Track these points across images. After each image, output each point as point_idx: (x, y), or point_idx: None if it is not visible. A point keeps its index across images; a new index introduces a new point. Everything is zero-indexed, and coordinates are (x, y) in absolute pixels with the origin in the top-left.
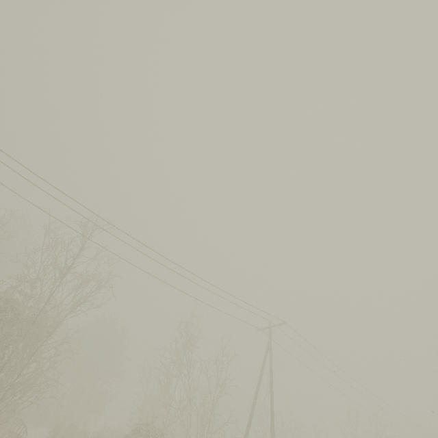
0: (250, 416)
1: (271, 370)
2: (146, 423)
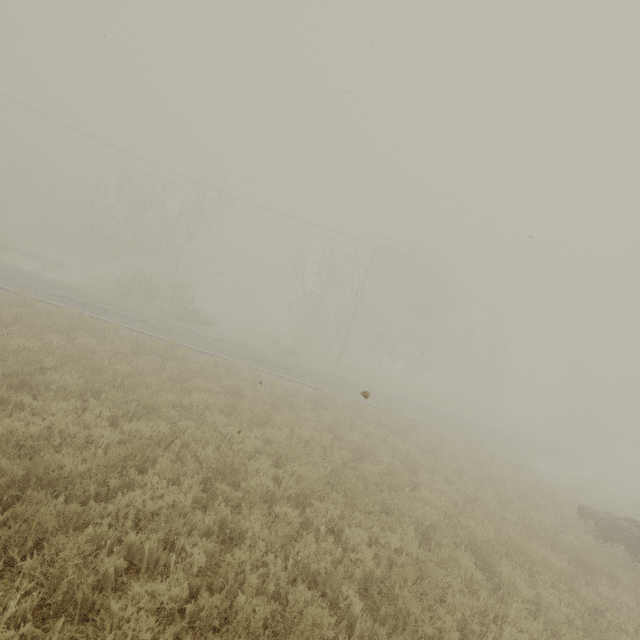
0: None
1: None
2: None
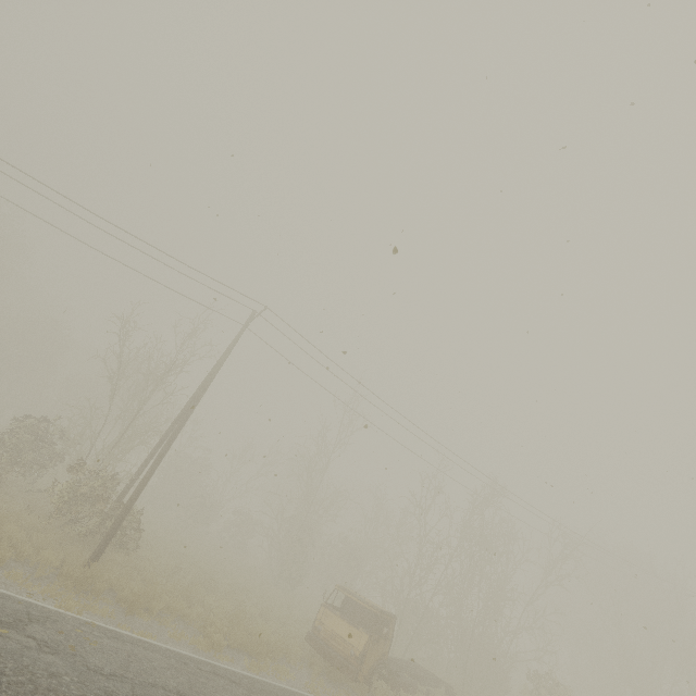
0: (174, 421)
1: (217, 366)
2: (44, 420)
